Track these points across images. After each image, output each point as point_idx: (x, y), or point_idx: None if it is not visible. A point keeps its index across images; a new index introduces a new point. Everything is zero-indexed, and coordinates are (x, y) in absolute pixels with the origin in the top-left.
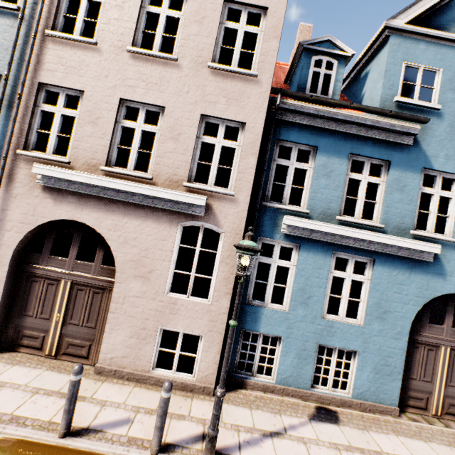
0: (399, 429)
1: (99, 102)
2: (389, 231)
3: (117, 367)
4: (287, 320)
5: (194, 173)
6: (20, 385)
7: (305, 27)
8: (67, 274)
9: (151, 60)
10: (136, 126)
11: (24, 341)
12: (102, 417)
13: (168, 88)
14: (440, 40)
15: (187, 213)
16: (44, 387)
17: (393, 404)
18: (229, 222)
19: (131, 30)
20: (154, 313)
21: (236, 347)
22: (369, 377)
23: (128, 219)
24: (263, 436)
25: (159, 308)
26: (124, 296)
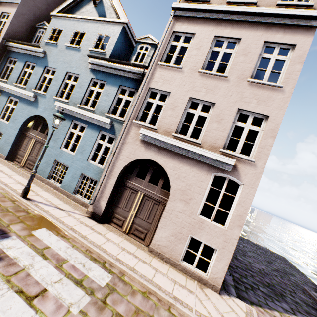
0: None
1: None
2: (27, 90)
3: None
4: None
5: None
6: None
7: None
8: None
9: None
10: None
11: None
12: None
13: None
14: (67, 18)
15: None
16: None
17: (6, 155)
18: None
19: None
20: None
21: None
22: (3, 143)
23: None
24: None
25: None
26: None
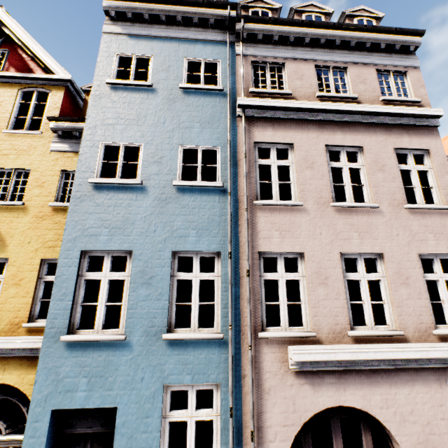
0: None
1: (321, 261)
2: None
3: None
4: None
5: (432, 315)
6: None
7: None
8: None
9: (354, 210)
10: (360, 276)
11: None
12: None
13: (379, 234)
14: None
15: None
16: None
17: None
18: None
19: (327, 187)
20: None
21: None
22: None
23: (395, 388)
24: None
25: None
26: None
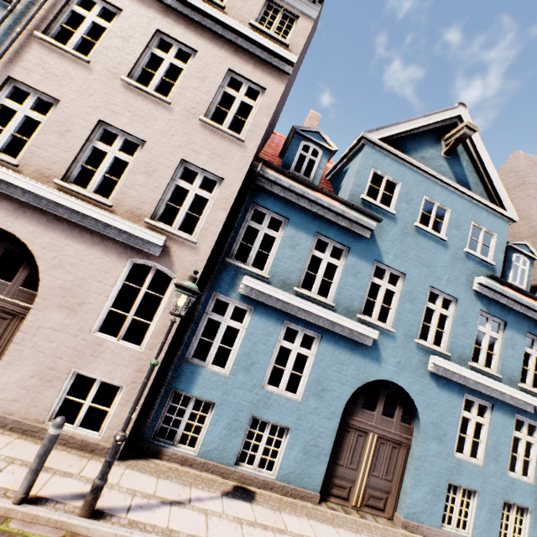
0: (313, 514)
1: (74, 116)
2: (339, 311)
3: (1, 413)
4: (225, 385)
5: (160, 212)
6: None
7: (314, 115)
8: None
9: (143, 95)
10: (110, 150)
11: None
12: None
13: (154, 125)
14: (402, 161)
15: (141, 250)
16: None
17: (315, 489)
18: (185, 268)
19: (130, 63)
20: (71, 352)
21: (162, 408)
22: (297, 457)
23: (71, 241)
24: (162, 503)
25: (79, 347)
26: (38, 327)
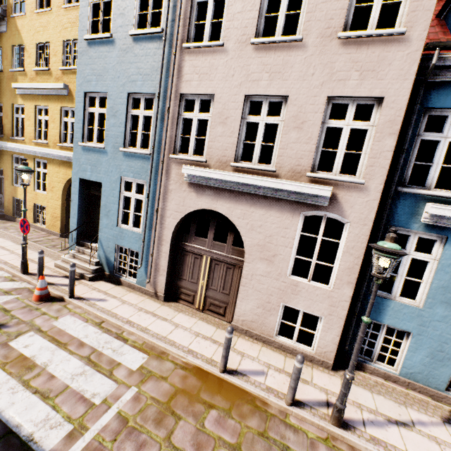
0: None
1: (227, 103)
2: None
3: (247, 328)
4: (420, 317)
5: (317, 161)
6: (186, 328)
7: None
8: (207, 251)
9: (273, 47)
10: (260, 120)
11: (182, 296)
12: (244, 365)
13: (291, 74)
14: None
15: (309, 203)
16: (201, 333)
17: None
18: (355, 212)
19: (254, 20)
20: (277, 291)
21: (355, 332)
22: None
23: (254, 209)
24: (387, 421)
25: (282, 287)
26: (251, 274)
